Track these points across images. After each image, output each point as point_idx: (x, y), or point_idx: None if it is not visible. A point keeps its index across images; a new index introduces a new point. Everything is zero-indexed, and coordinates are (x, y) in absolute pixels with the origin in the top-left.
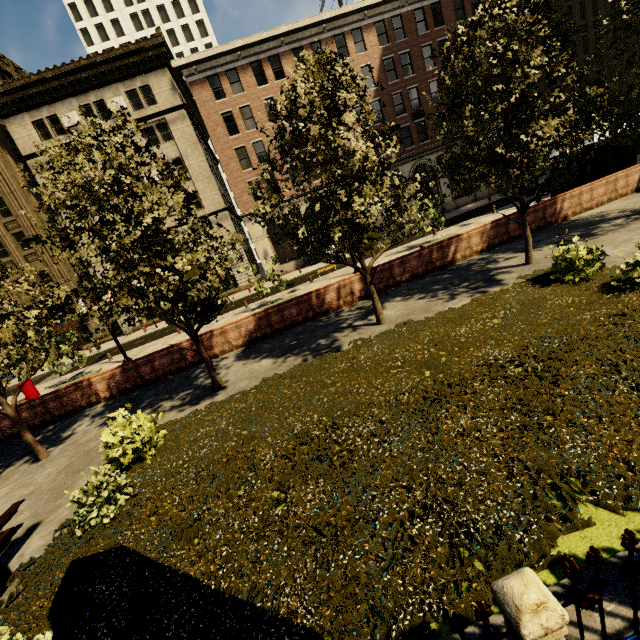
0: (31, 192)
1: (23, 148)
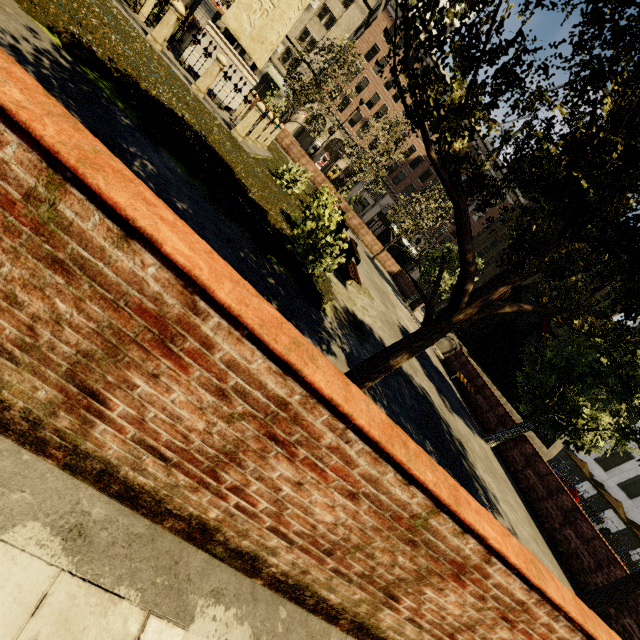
0: None
1: None
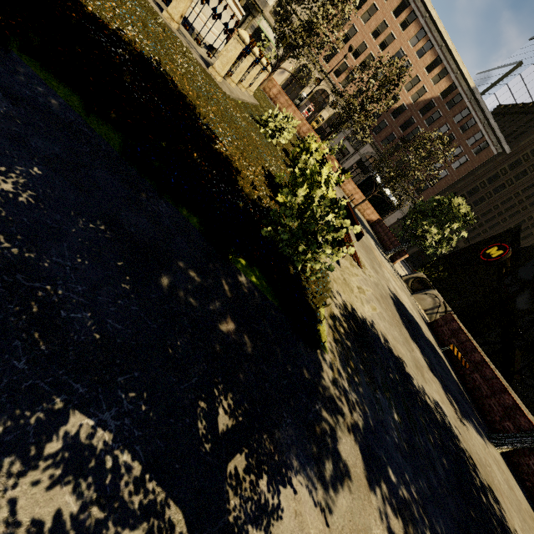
0: None
1: None
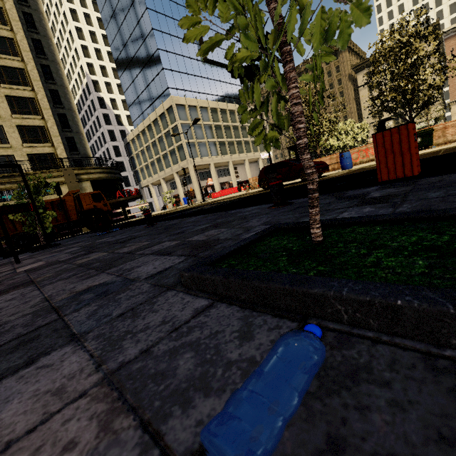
0: (354, 100)
1: (359, 83)
